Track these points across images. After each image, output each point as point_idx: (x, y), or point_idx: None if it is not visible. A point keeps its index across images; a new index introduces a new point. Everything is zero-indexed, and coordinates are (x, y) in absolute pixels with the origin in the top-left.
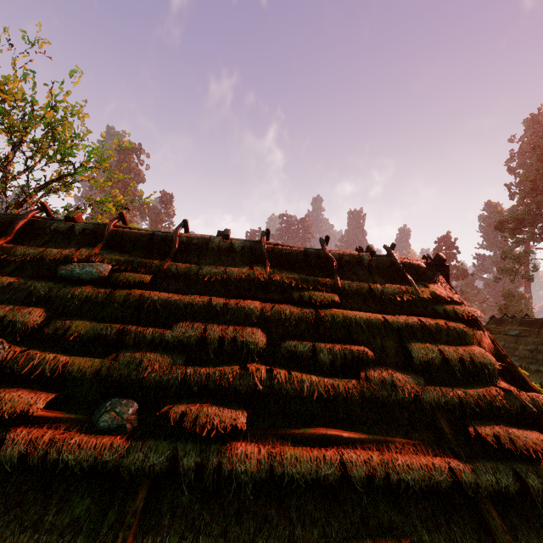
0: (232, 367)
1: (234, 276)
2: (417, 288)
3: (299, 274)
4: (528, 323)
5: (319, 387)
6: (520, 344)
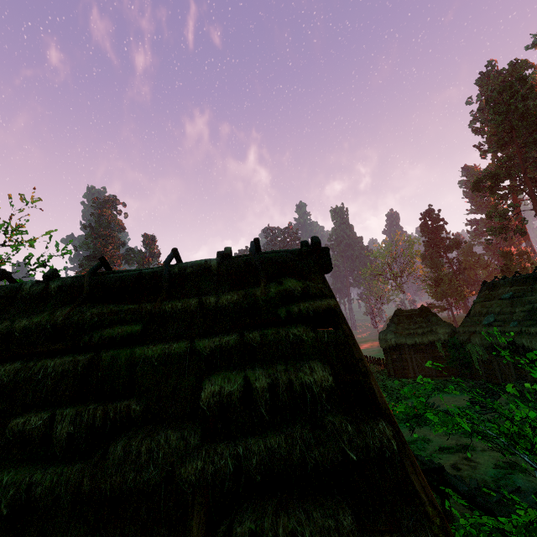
0: None
1: (17, 329)
2: (265, 288)
3: (116, 305)
4: (520, 281)
5: (3, 495)
6: (516, 307)
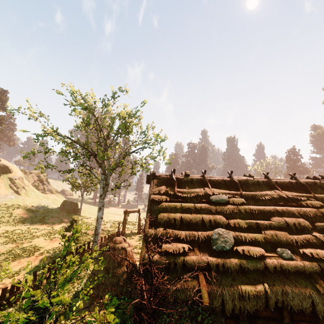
0: (309, 235)
1: (272, 196)
2: None
3: (294, 193)
4: None
5: None
6: None
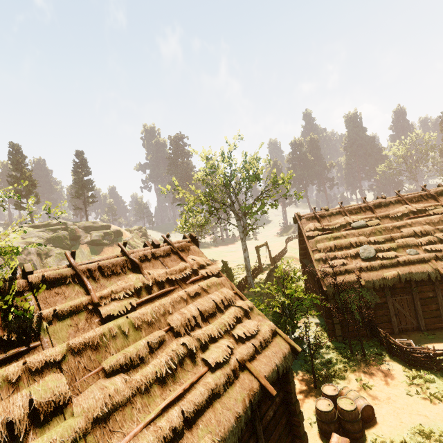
0: (431, 237)
1: (403, 212)
2: None
3: (424, 204)
4: None
5: None
6: None
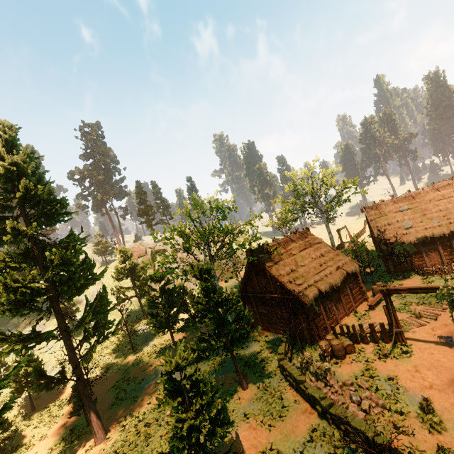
0: (449, 211)
1: (434, 197)
2: None
3: (450, 190)
4: None
5: None
6: None
